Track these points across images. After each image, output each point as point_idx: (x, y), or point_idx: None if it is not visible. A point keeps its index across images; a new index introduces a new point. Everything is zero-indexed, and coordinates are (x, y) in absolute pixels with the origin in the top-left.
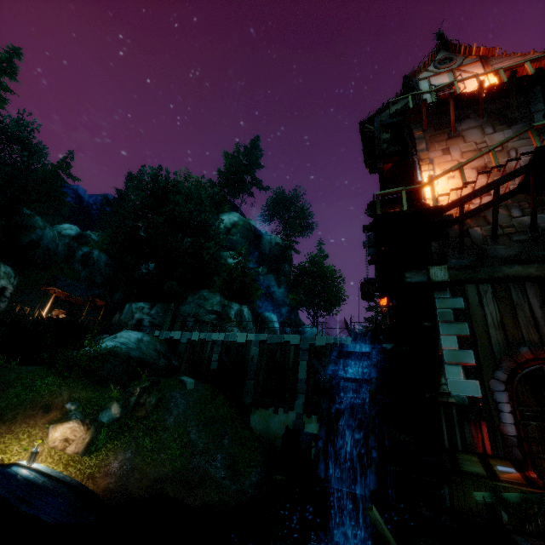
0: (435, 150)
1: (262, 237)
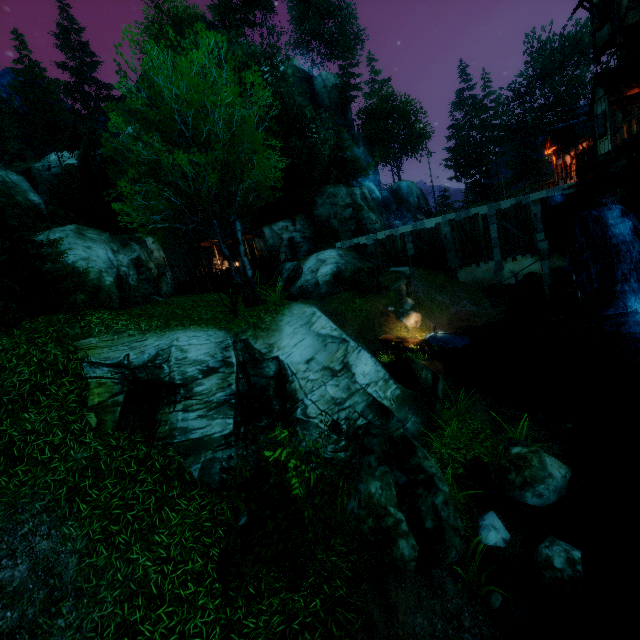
0: None
1: (313, 82)
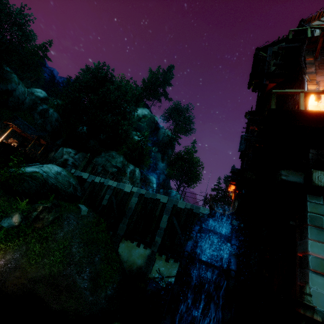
0: (322, 75)
1: (160, 129)
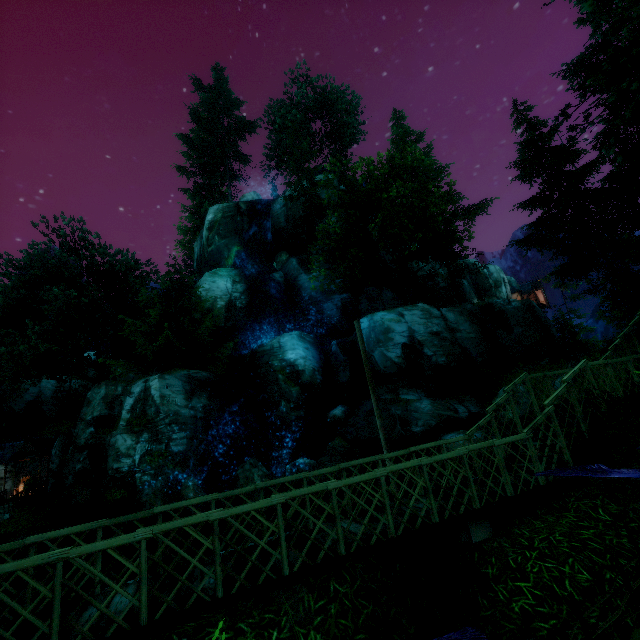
0: None
1: (271, 206)
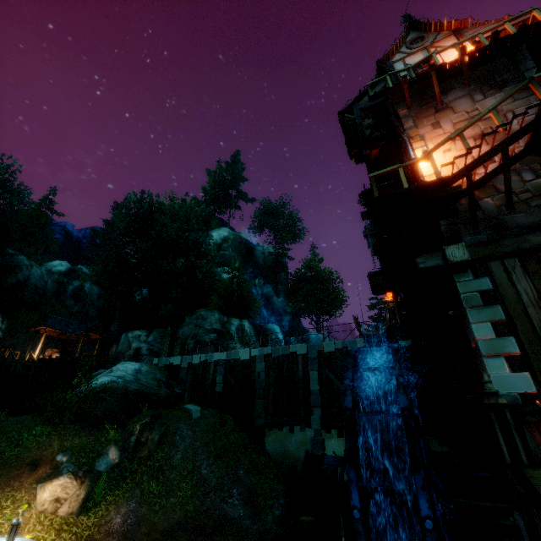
0: (424, 126)
1: (254, 248)
